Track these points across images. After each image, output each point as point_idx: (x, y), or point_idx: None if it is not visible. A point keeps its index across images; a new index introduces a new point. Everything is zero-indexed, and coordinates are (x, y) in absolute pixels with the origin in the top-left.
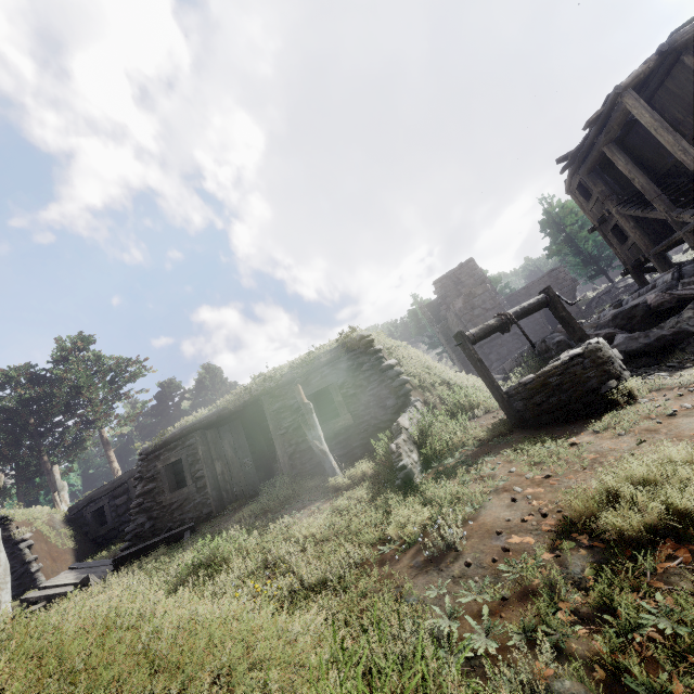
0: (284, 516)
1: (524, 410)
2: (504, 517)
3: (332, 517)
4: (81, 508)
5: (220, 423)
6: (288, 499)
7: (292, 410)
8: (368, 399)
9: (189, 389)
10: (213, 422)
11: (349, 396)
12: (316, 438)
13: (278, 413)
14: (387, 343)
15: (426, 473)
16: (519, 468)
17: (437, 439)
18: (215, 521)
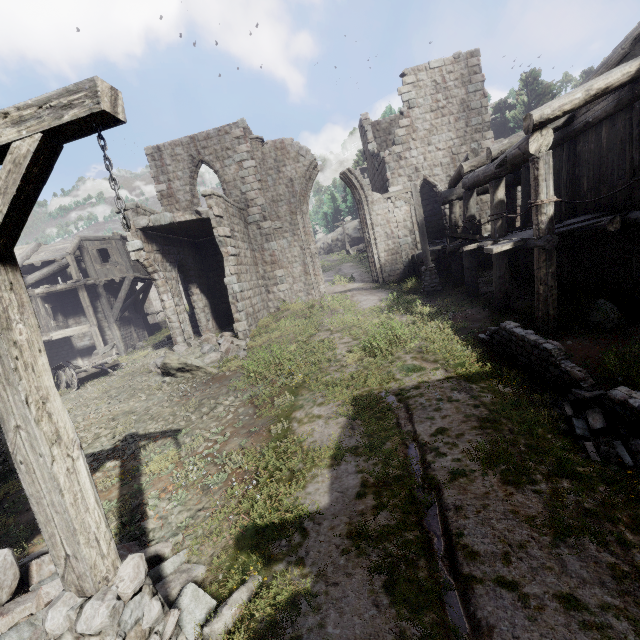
0: None
1: None
2: None
3: None
4: None
5: None
6: None
7: None
8: None
9: None
10: None
11: None
12: None
13: None
14: None
15: None
16: None
17: None
18: None
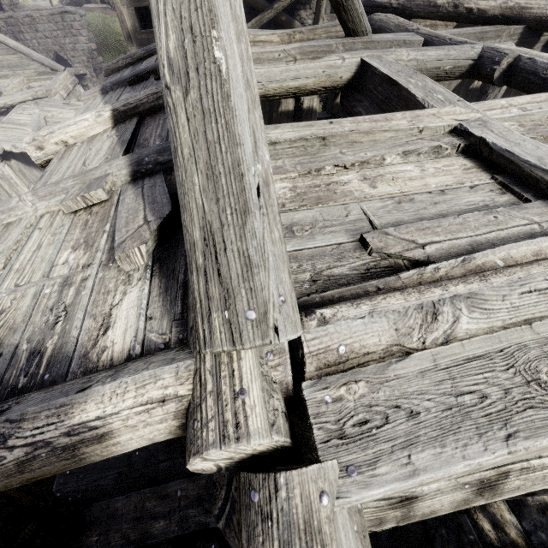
0: None
1: None
2: None
3: None
4: None
5: None
6: None
7: None
8: None
9: None
10: None
11: None
12: None
13: None
14: None
15: None
16: None
17: None
18: None
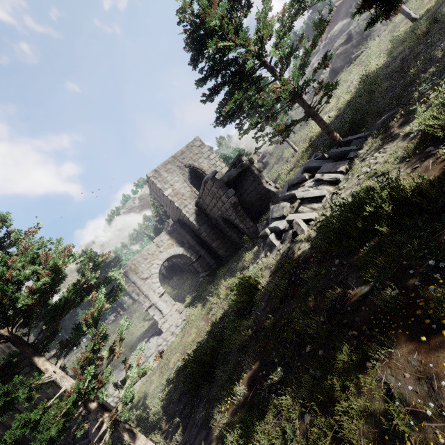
0: None
1: None
2: None
3: None
4: None
5: None
6: None
7: None
8: None
9: None
10: None
11: None
12: None
13: None
14: None
15: None
16: None
17: None
18: None
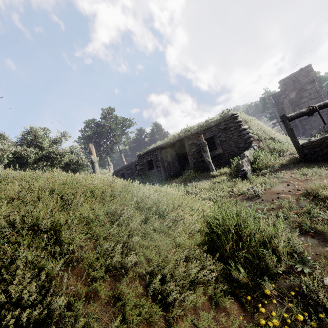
0: (193, 182)
1: (308, 154)
2: (282, 190)
3: (211, 184)
4: (117, 172)
5: (167, 147)
6: (193, 178)
7: (196, 145)
8: (231, 143)
9: (148, 133)
10: (164, 146)
11: (222, 141)
12: (207, 156)
13: (190, 145)
14: (245, 117)
15: (253, 174)
16: (296, 176)
17: (261, 162)
18: (165, 182)
